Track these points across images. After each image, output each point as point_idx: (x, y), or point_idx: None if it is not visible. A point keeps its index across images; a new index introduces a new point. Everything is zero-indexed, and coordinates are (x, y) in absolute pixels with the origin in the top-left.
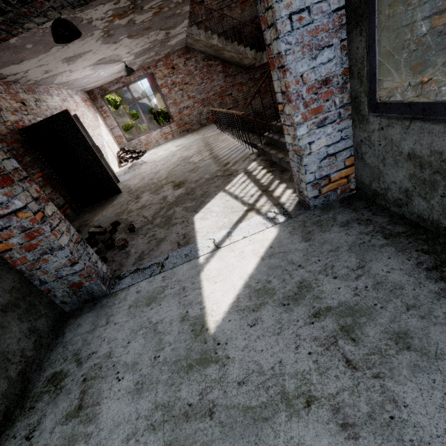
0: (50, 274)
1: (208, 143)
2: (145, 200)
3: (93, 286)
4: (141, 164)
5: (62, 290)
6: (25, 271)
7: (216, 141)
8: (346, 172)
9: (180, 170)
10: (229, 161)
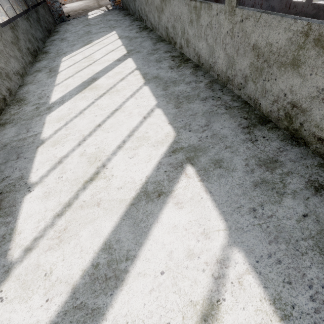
0: (55, 9)
1: (98, 1)
2: (72, 13)
3: (64, 17)
4: (64, 7)
5: (57, 15)
6: (50, 6)
7: (102, 1)
8: (119, 0)
9: (84, 8)
10: (103, 5)
